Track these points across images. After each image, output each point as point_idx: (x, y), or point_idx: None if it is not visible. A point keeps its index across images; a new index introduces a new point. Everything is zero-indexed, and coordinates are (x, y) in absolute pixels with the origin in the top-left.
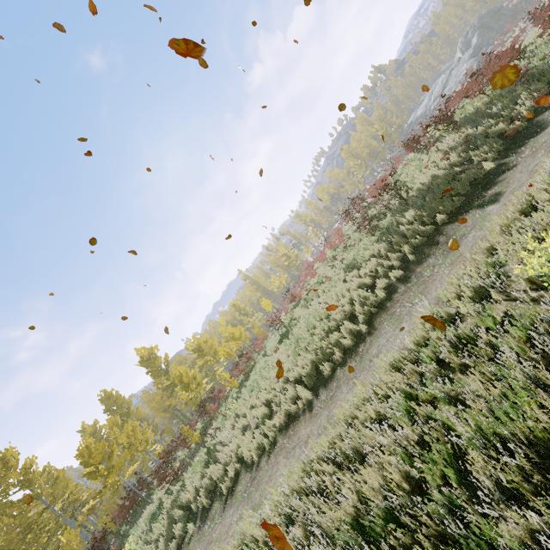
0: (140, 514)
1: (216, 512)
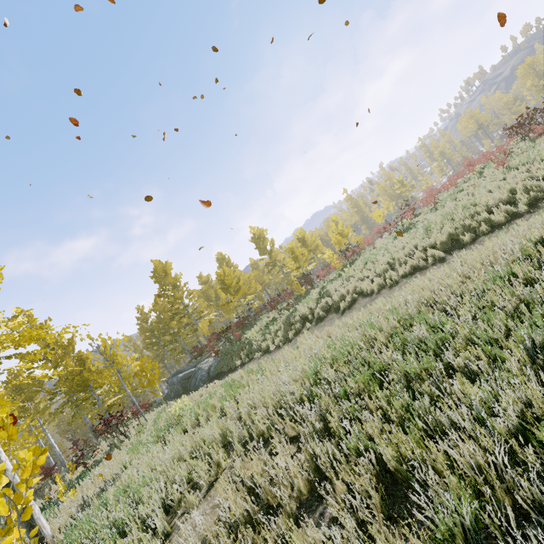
0: (249, 328)
1: (332, 317)
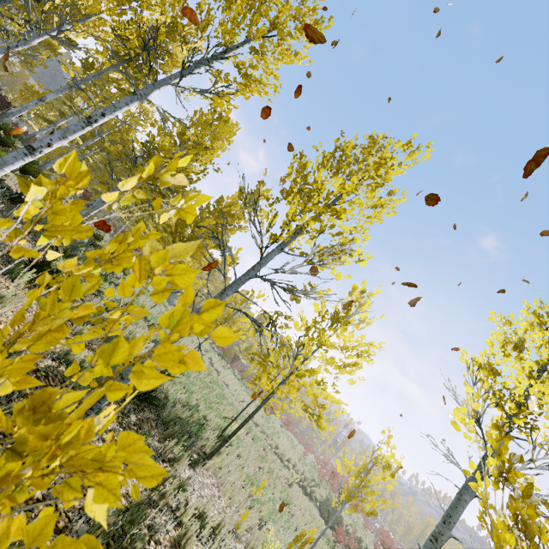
0: None
1: None
